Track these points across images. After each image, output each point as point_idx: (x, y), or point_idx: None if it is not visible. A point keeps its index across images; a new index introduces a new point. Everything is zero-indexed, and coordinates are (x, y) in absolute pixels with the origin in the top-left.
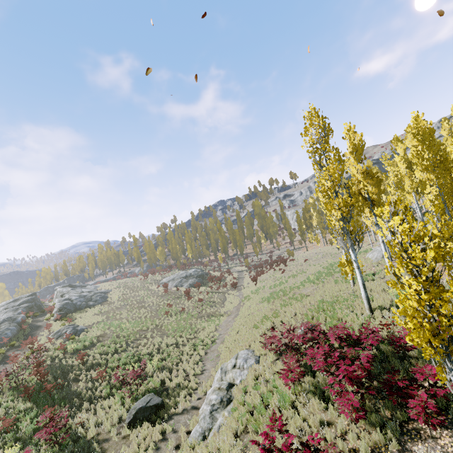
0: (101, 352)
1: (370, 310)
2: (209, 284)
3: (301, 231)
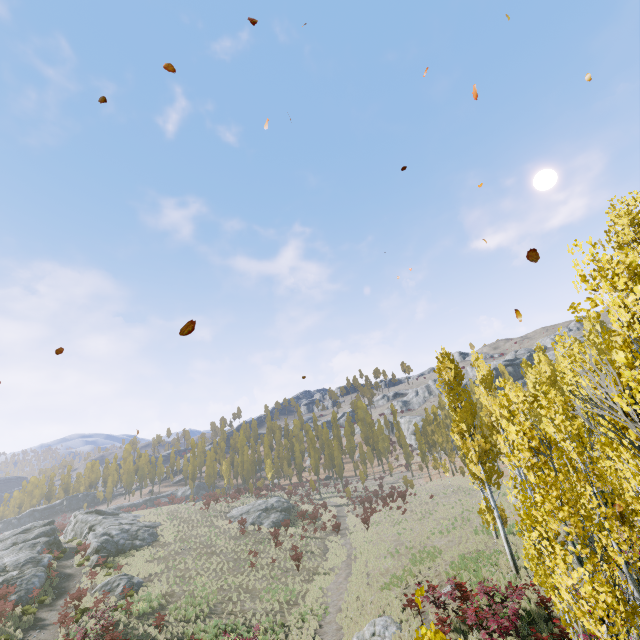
0: (178, 618)
1: (516, 568)
2: (298, 523)
3: (422, 452)
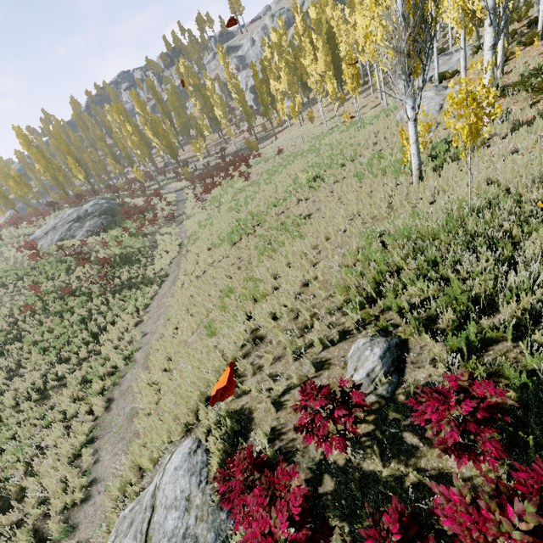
0: None
1: None
2: (125, 222)
3: (265, 105)
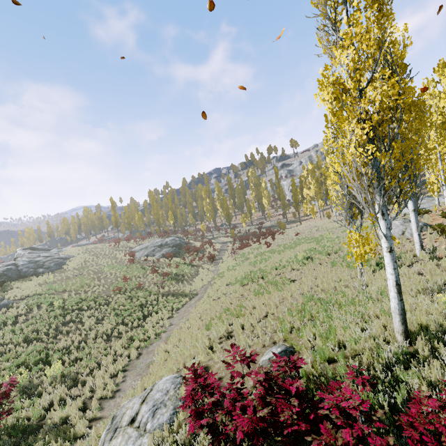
0: (3, 342)
1: (405, 336)
2: (185, 255)
3: (296, 202)
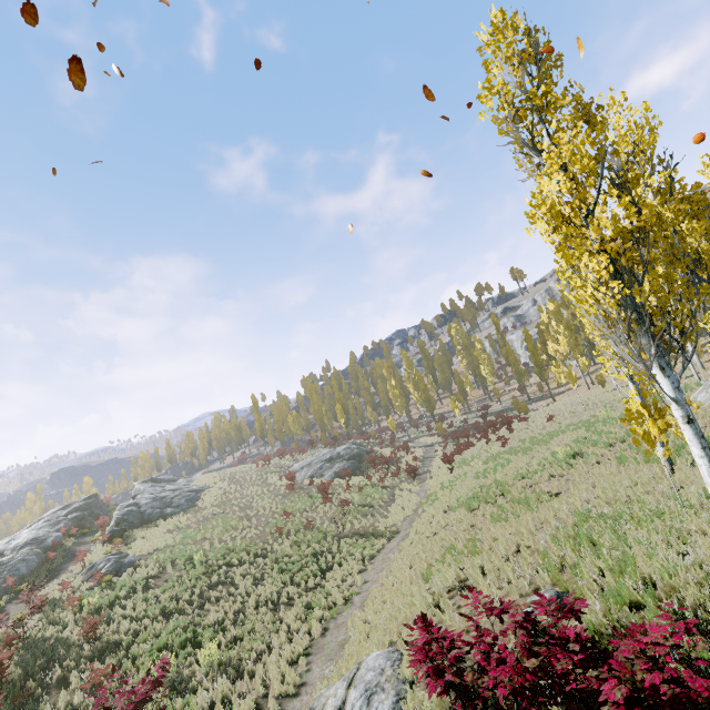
0: (136, 616)
1: None
2: (369, 470)
3: (539, 365)
